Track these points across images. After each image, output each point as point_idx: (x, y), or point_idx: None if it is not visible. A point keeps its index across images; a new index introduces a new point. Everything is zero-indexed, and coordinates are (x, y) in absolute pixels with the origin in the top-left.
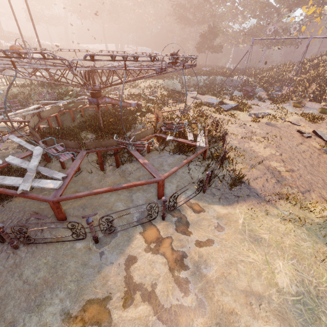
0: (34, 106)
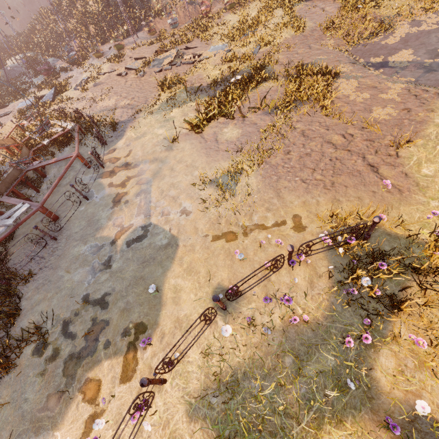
0: None
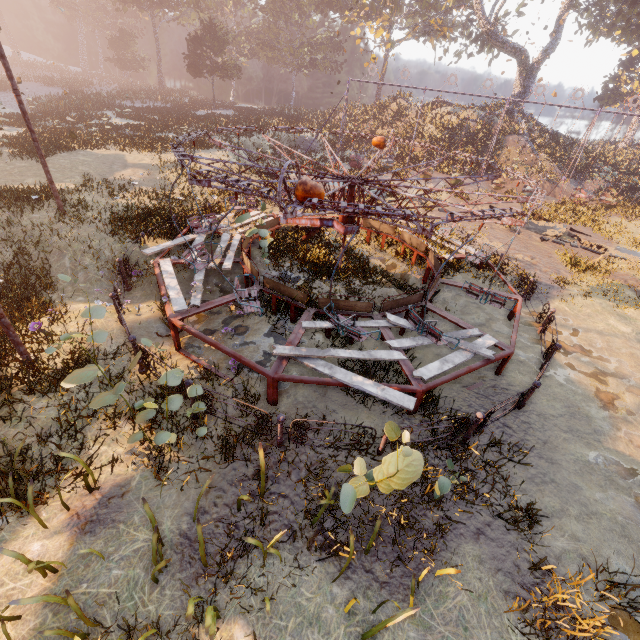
0: (167, 264)
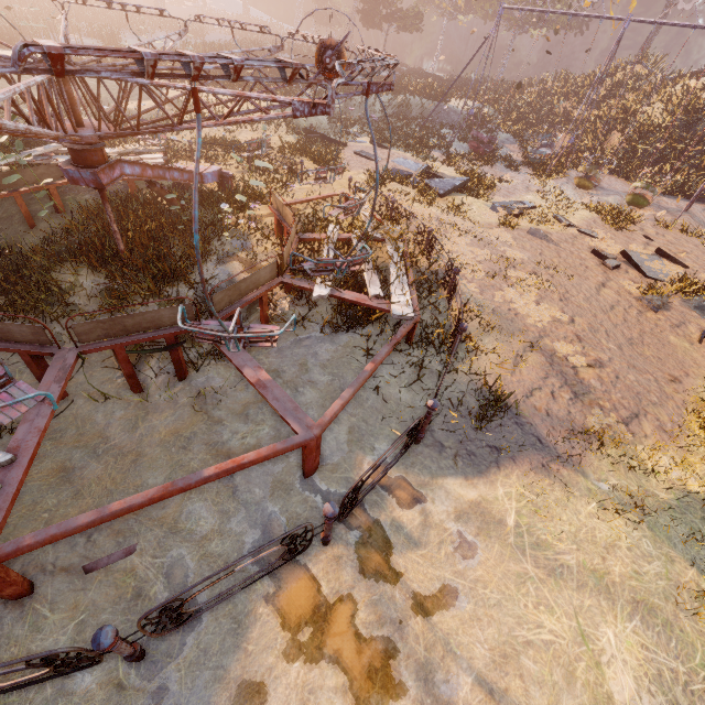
0: None
